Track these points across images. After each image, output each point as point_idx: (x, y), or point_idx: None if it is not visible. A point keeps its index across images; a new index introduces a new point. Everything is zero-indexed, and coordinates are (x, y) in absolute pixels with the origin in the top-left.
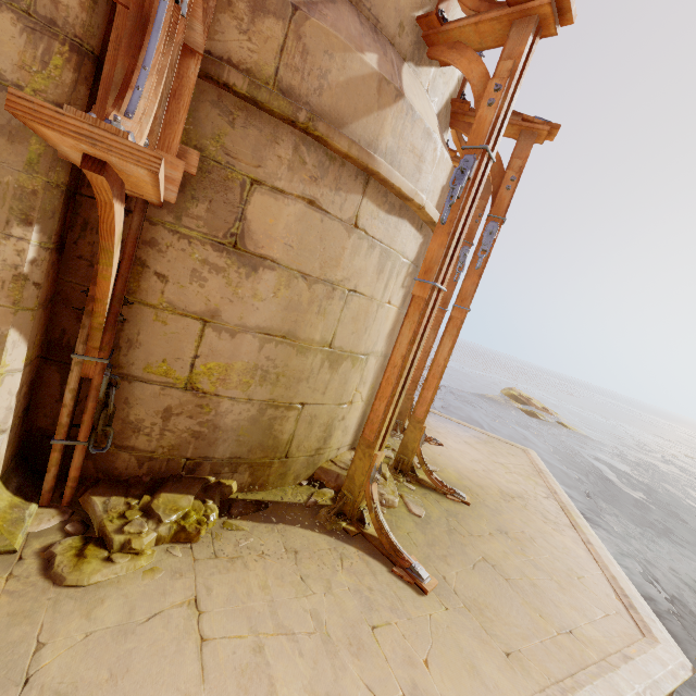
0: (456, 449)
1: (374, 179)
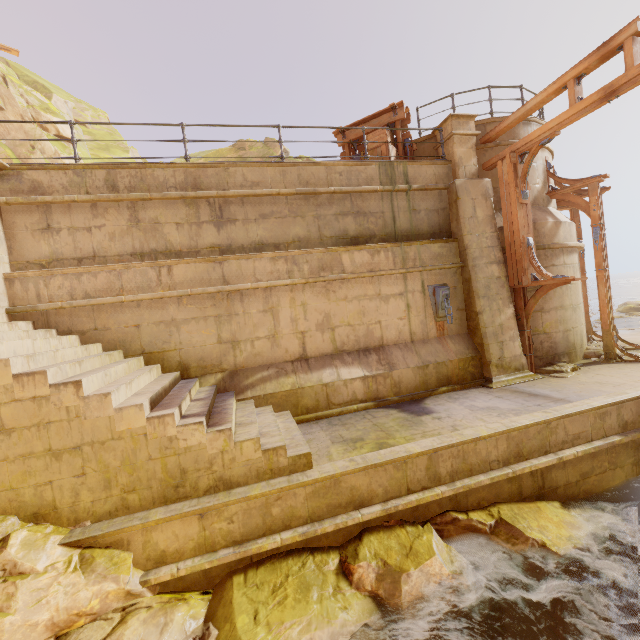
0: (629, 338)
1: (563, 248)
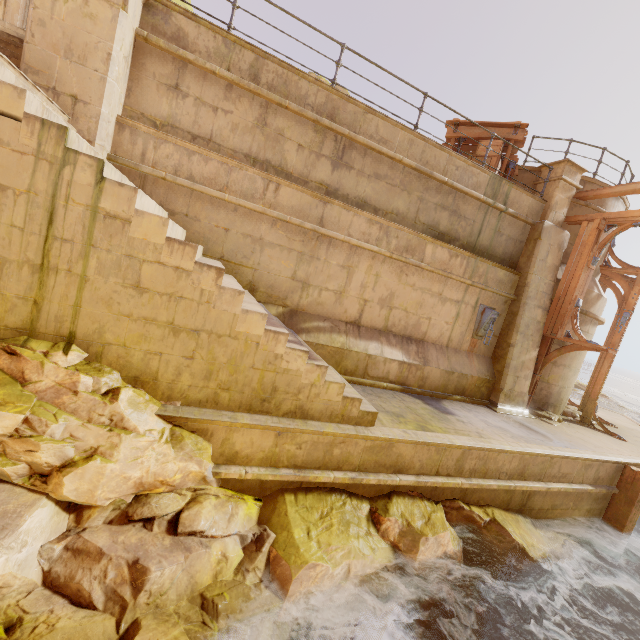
0: None
1: (593, 319)
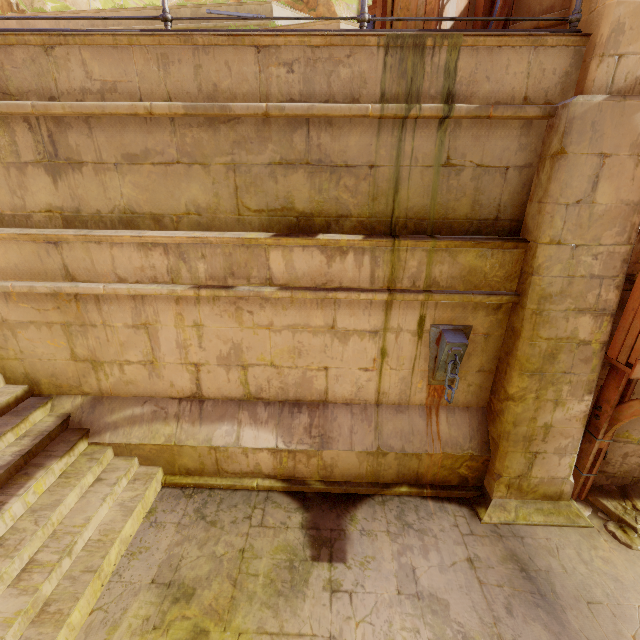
0: None
1: None
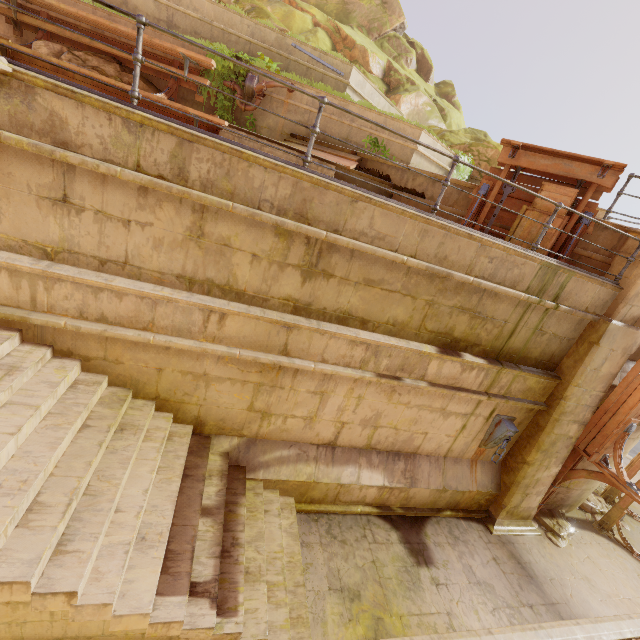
0: None
1: None
